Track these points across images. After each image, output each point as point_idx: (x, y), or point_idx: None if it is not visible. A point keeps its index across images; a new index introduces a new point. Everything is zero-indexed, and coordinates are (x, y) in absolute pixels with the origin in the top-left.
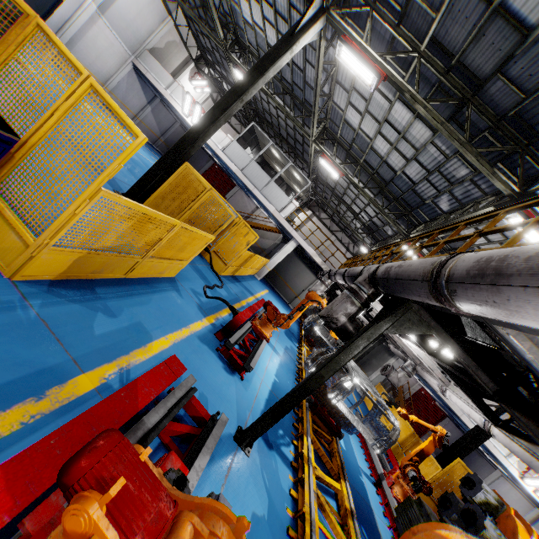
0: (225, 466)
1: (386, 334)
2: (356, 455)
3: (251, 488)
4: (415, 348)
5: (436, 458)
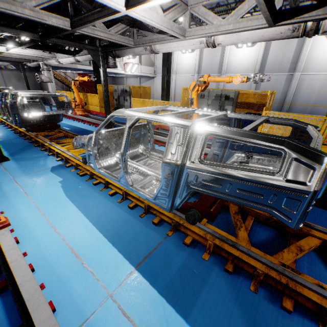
0: (2, 169)
1: (15, 60)
2: (68, 122)
3: (22, 162)
4: (23, 51)
5: (96, 94)
